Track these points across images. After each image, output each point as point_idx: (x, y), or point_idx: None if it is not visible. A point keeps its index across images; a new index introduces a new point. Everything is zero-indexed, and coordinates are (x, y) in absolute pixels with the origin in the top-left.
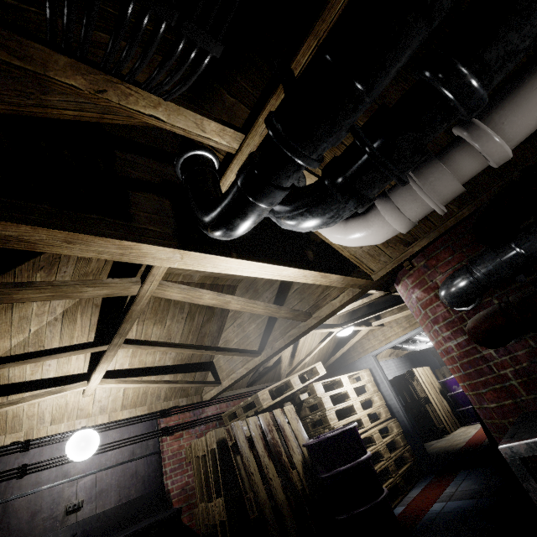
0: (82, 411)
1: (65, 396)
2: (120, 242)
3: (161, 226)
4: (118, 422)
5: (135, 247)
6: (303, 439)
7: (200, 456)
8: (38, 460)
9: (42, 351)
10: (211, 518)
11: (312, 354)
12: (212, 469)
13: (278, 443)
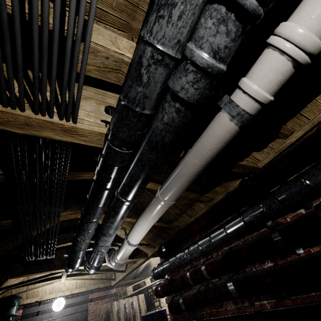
0: (60, 289)
1: (54, 284)
2: (48, 271)
3: (61, 261)
4: (73, 295)
5: (52, 271)
6: (144, 312)
7: (102, 314)
8: (43, 309)
9: (42, 276)
10: None
11: None
12: None
13: (131, 313)
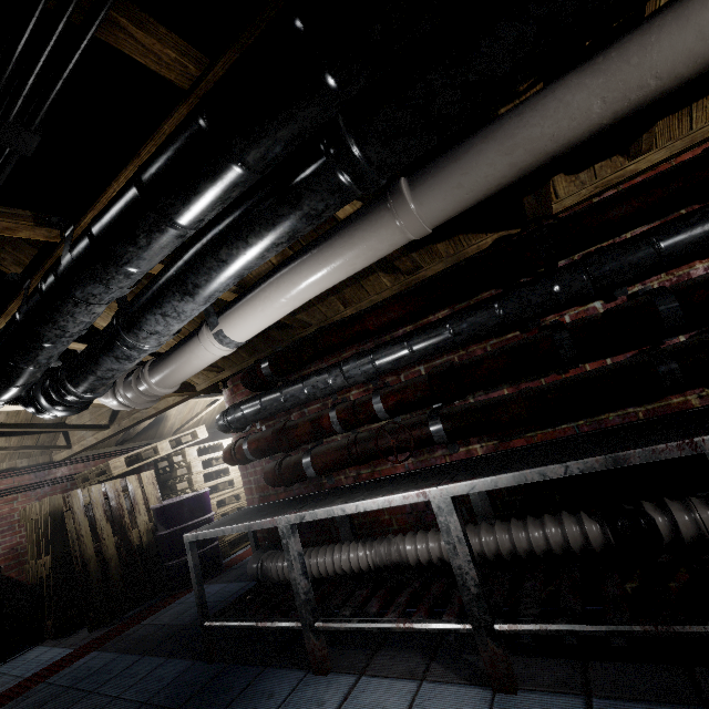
0: None
1: None
2: None
3: None
4: None
5: None
6: (156, 502)
7: (34, 520)
8: None
9: None
10: (39, 573)
11: (201, 415)
12: (44, 532)
13: (124, 507)
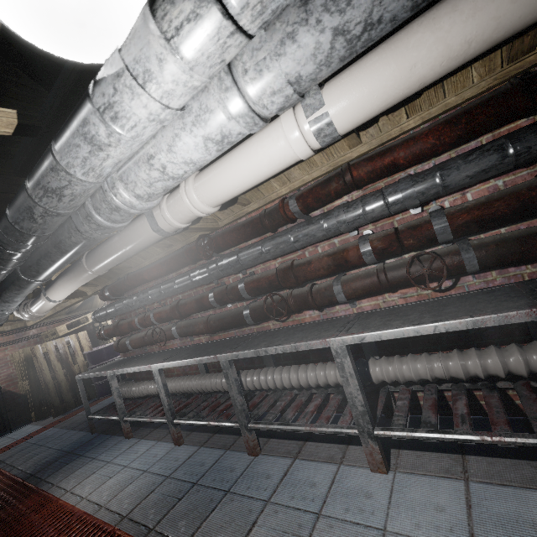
0: None
1: None
2: None
3: None
4: None
5: None
6: (88, 349)
7: (17, 361)
8: None
9: None
10: (24, 388)
11: None
12: (24, 367)
13: (68, 353)
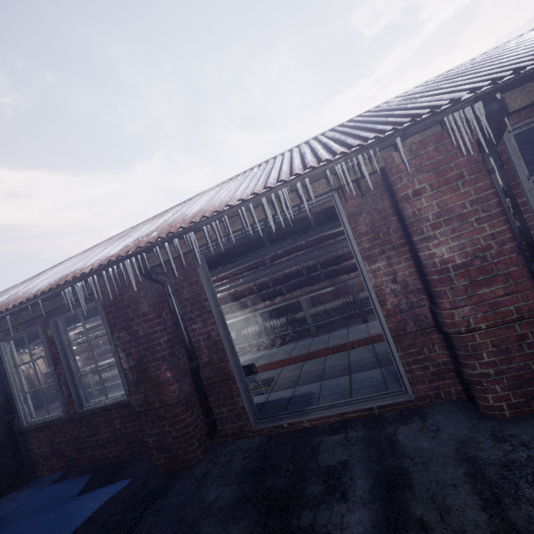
0: None
1: None
2: None
3: None
4: None
5: None
6: (45, 370)
7: None
8: None
9: None
10: None
11: None
12: None
13: (31, 374)
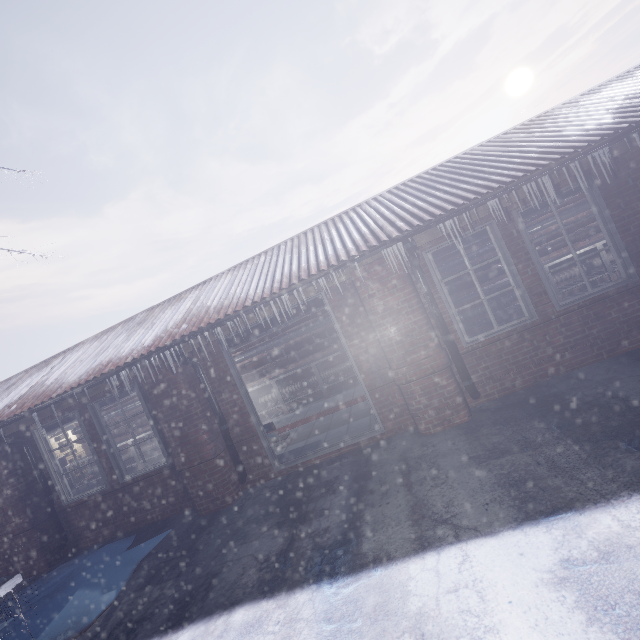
0: None
1: None
2: None
3: None
4: None
5: None
6: None
7: None
8: None
9: None
10: None
11: None
12: None
13: None
